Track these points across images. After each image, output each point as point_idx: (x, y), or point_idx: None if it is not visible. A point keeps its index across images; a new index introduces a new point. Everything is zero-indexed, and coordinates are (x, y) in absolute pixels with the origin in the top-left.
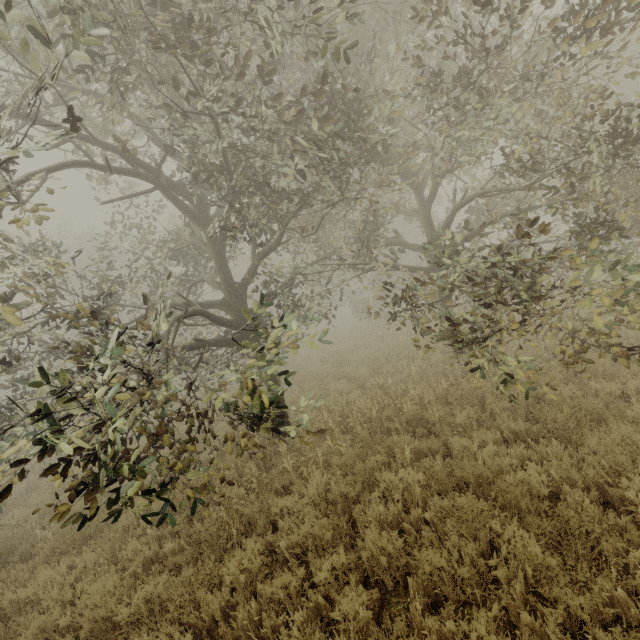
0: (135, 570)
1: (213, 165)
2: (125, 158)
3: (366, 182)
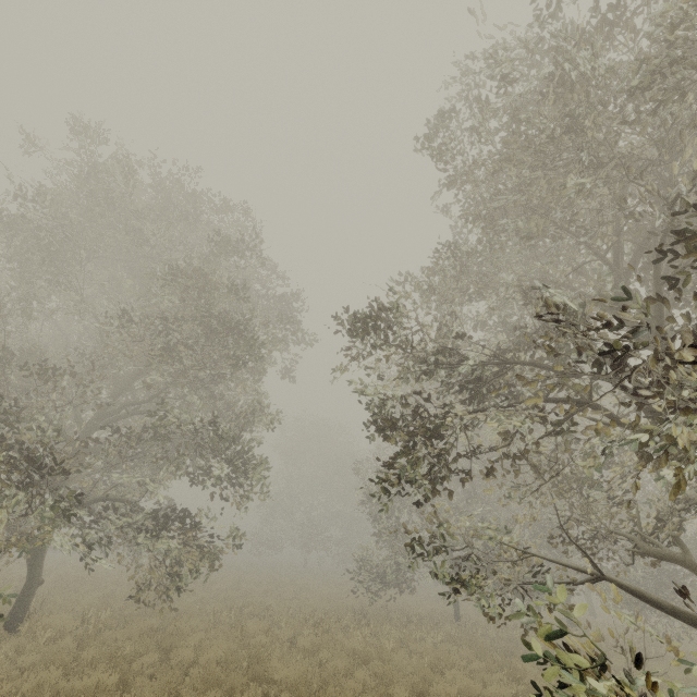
0: None
1: None
2: None
3: None
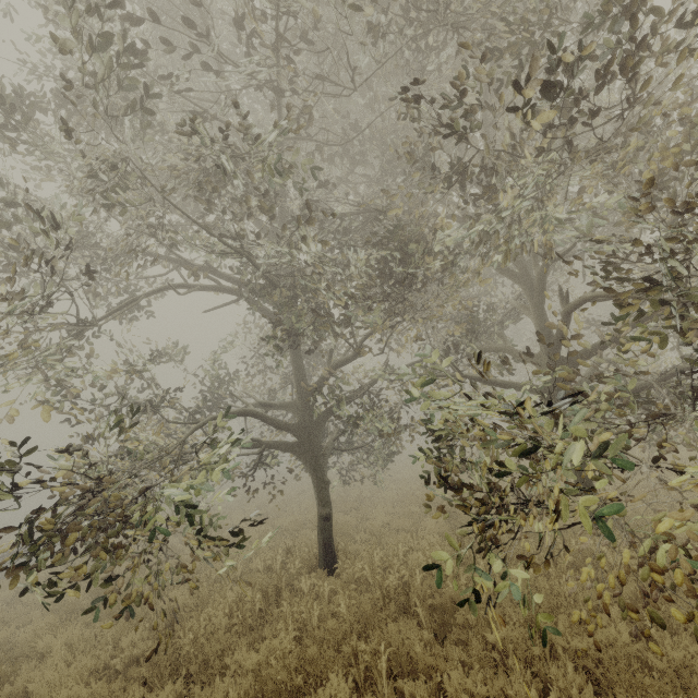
0: (95, 664)
1: (265, 279)
2: (209, 277)
3: (400, 288)
